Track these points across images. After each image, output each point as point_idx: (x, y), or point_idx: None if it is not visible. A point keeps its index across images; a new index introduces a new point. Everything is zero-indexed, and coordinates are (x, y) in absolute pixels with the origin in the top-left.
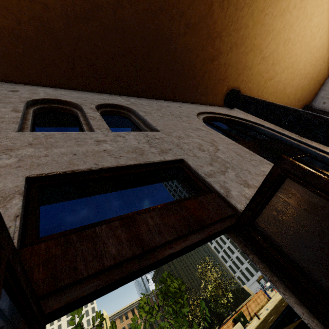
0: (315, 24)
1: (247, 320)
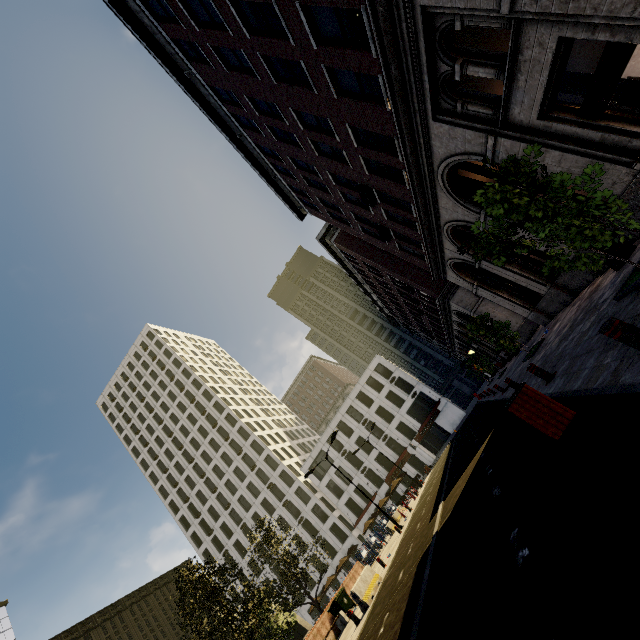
0: (481, 164)
1: (352, 600)
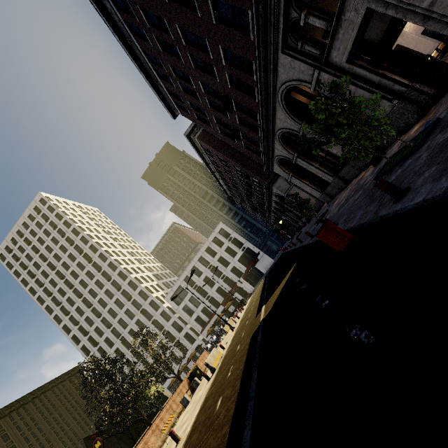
0: None
1: (202, 371)
